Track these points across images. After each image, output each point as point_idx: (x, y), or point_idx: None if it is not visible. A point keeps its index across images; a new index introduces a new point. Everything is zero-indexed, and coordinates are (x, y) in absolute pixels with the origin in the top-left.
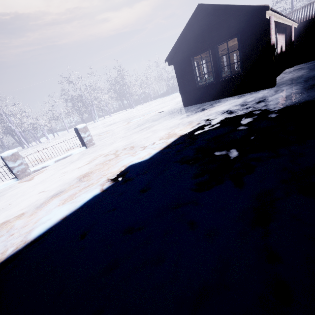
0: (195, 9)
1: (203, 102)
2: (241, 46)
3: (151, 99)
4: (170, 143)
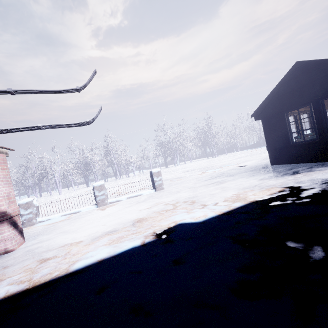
0: (292, 67)
1: (299, 162)
2: None
3: (237, 149)
4: (233, 209)
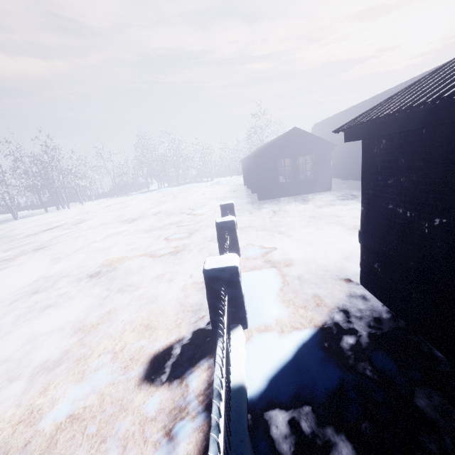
0: (292, 129)
1: (281, 197)
2: (315, 161)
3: (92, 198)
4: None
